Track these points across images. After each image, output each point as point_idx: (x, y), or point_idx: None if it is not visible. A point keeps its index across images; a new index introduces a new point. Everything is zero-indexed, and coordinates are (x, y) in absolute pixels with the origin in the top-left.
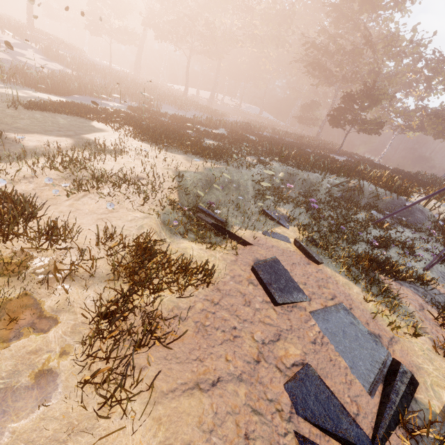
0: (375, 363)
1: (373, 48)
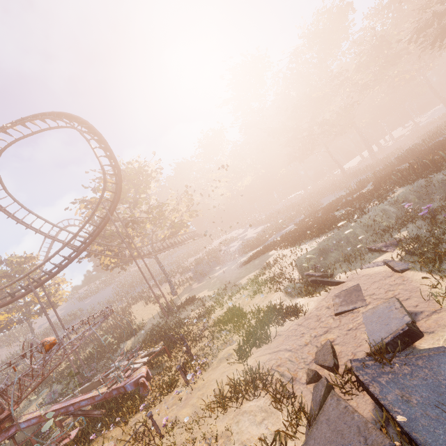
0: (390, 331)
1: None
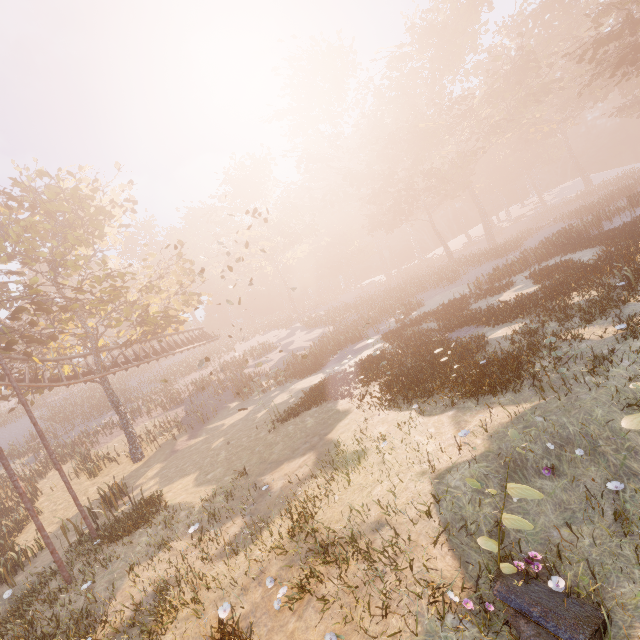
0: None
1: None
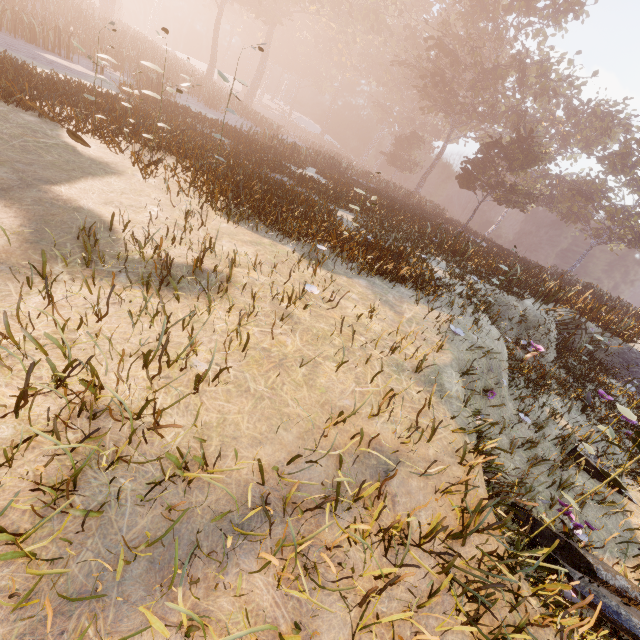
0: None
1: (524, 74)
